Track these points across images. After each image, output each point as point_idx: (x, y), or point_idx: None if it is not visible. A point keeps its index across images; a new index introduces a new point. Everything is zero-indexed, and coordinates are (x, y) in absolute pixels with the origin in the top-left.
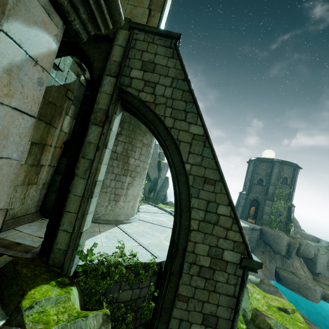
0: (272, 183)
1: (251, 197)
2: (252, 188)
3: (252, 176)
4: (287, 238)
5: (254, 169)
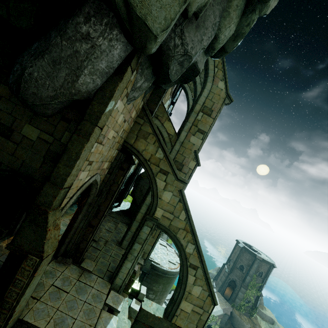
0: (250, 275)
1: (231, 277)
2: (234, 269)
3: (236, 260)
4: (249, 326)
5: (240, 255)
